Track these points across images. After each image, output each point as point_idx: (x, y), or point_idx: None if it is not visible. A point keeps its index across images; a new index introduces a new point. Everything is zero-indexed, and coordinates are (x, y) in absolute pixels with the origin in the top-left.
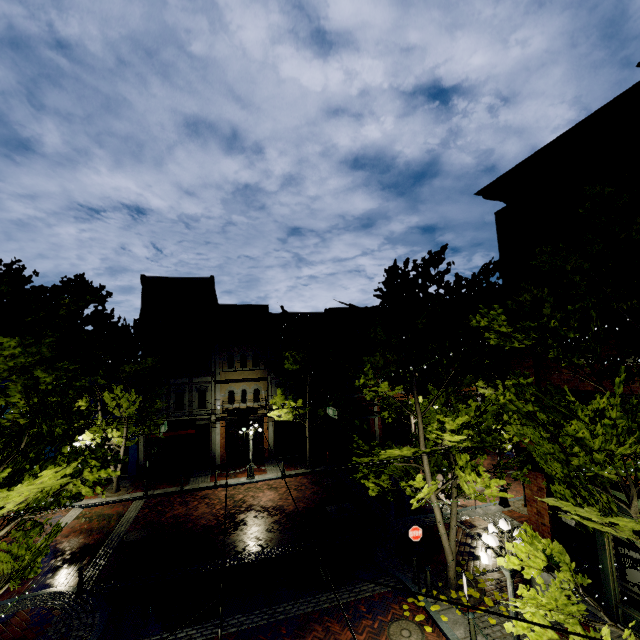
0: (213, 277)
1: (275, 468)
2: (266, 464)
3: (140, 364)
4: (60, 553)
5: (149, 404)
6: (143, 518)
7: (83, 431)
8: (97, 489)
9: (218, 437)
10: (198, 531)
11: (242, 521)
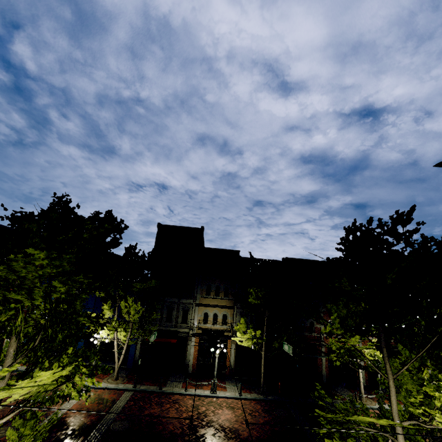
0: (203, 227)
1: (233, 387)
2: (226, 381)
3: (147, 284)
4: (66, 426)
5: (148, 314)
6: (128, 410)
7: (87, 336)
8: (82, 395)
9: (192, 349)
10: (165, 436)
11: (202, 436)
